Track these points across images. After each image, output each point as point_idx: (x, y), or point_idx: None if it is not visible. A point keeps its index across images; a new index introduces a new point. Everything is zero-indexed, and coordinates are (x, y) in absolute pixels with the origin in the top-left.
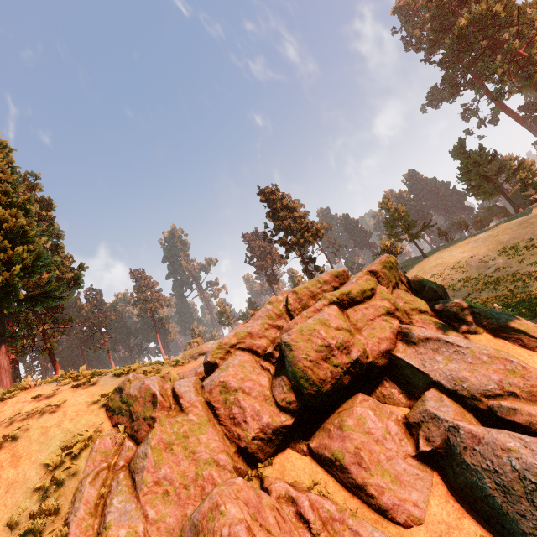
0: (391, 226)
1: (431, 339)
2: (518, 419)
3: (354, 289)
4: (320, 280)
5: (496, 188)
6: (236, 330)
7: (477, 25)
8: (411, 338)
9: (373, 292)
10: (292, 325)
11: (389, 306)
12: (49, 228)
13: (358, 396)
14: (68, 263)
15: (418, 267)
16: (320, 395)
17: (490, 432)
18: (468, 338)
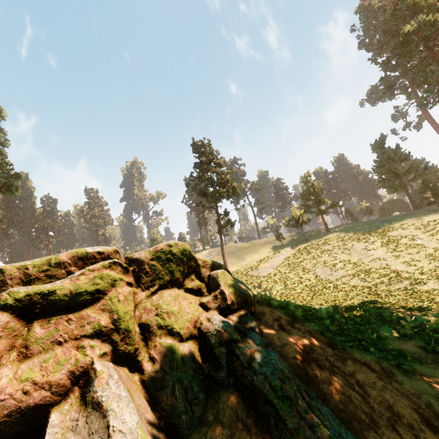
0: (305, 199)
1: (101, 408)
2: None
3: (62, 289)
4: (53, 260)
5: (401, 185)
6: None
7: (420, 35)
8: (88, 392)
9: (98, 296)
10: None
11: (105, 324)
12: None
13: None
14: (7, 169)
15: (317, 239)
16: None
17: None
18: (207, 391)
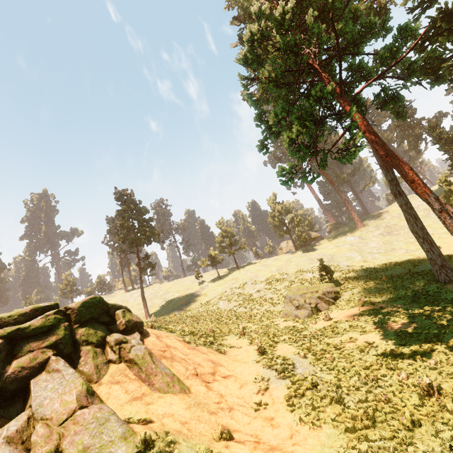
0: (220, 241)
1: (58, 370)
2: (33, 438)
3: (32, 326)
4: (20, 313)
5: (286, 231)
6: None
7: None
8: (50, 368)
9: (51, 328)
10: None
11: (56, 340)
12: None
13: None
14: None
15: (227, 276)
16: None
17: (1, 449)
18: (108, 366)
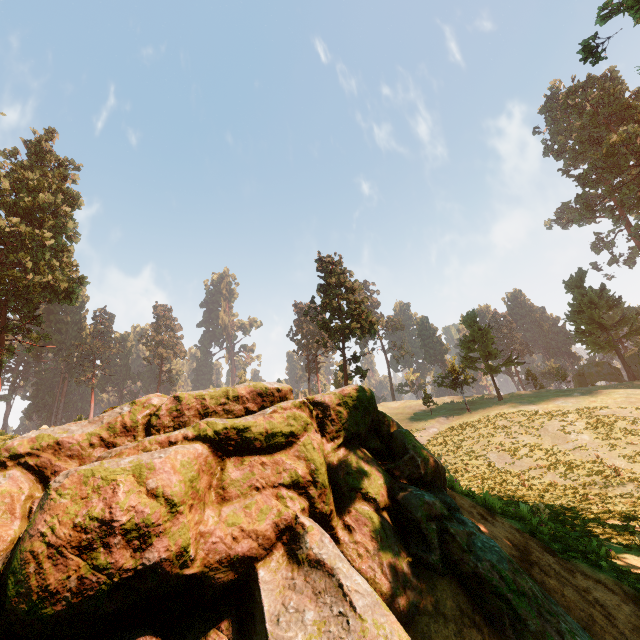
0: (468, 348)
1: (323, 566)
2: None
3: (257, 426)
4: (231, 393)
5: (610, 342)
6: (45, 430)
7: (631, 147)
8: (299, 549)
9: (292, 440)
10: (112, 454)
11: (303, 473)
12: (62, 225)
13: (137, 637)
14: (70, 271)
15: (485, 409)
16: (37, 621)
17: None
18: (417, 575)
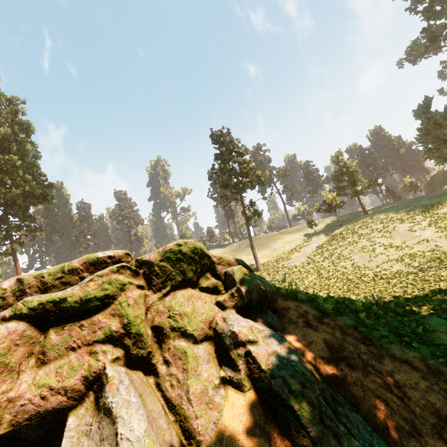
0: (338, 180)
1: (111, 415)
2: None
3: (73, 296)
4: (66, 267)
5: None
6: None
7: None
8: (101, 397)
9: (108, 301)
10: None
11: (116, 329)
12: (24, 149)
13: None
14: (41, 180)
15: (353, 223)
16: None
17: None
18: (223, 395)
